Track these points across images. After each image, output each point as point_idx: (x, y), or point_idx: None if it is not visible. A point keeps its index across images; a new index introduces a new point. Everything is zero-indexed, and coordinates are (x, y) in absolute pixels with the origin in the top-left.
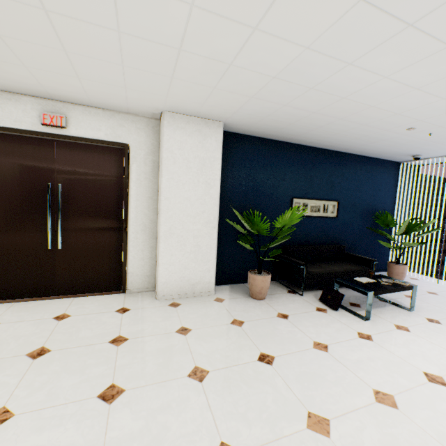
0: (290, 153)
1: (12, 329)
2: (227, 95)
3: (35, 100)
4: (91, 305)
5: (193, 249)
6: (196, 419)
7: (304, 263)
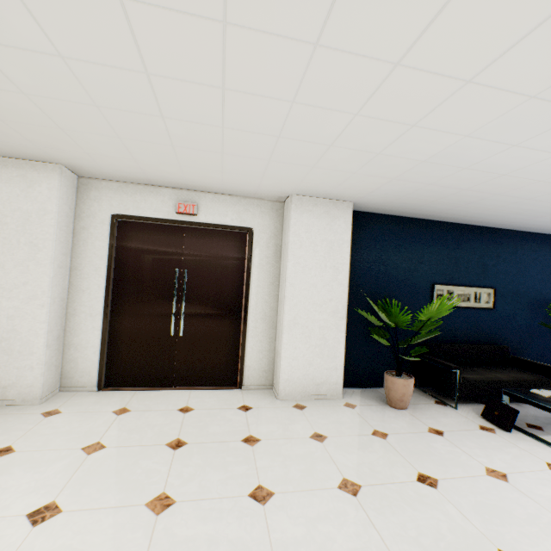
0: (429, 231)
1: (143, 417)
2: (365, 178)
3: (173, 190)
4: (210, 399)
5: (318, 342)
6: (361, 535)
7: (456, 366)
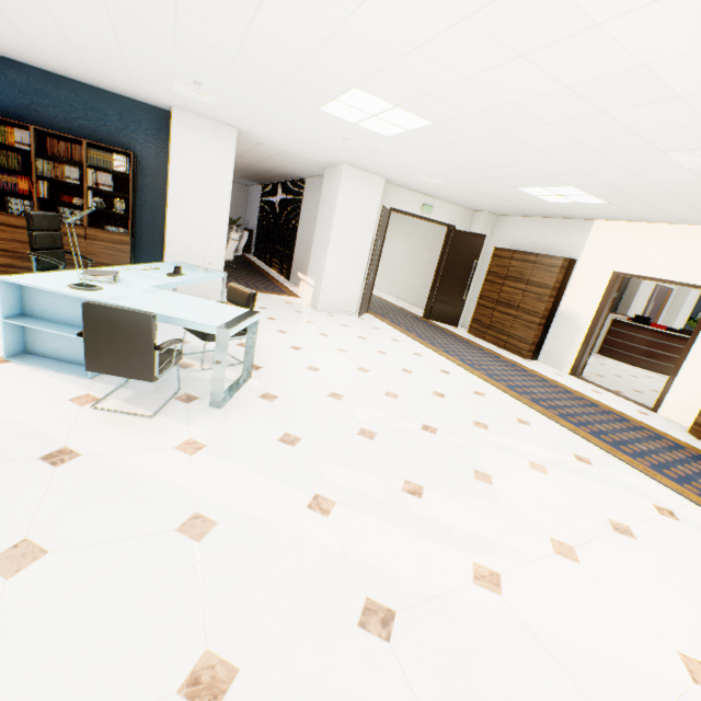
0: None
1: None
2: None
3: None
4: None
5: None
6: None
7: None
